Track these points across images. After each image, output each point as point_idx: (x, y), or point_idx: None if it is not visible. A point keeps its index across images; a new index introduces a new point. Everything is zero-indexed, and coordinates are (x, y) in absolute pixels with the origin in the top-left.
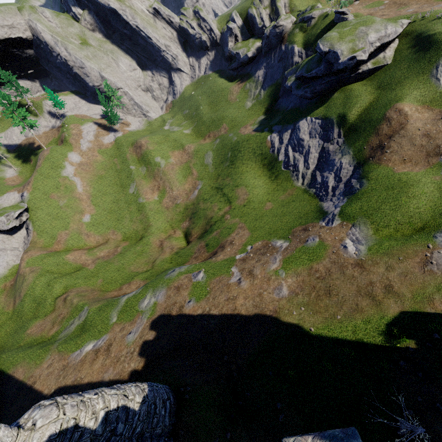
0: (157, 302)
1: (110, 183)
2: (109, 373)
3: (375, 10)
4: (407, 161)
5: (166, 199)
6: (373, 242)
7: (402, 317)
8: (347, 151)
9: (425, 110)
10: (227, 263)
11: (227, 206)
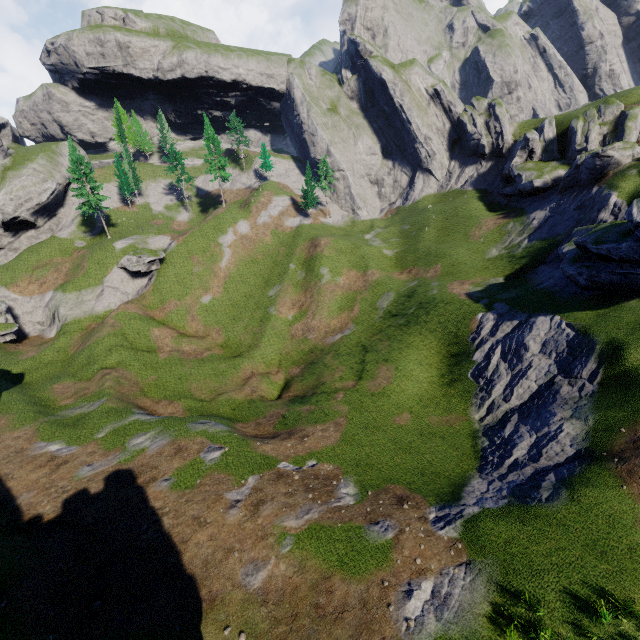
0: (145, 450)
1: (258, 272)
2: (29, 495)
3: None
4: None
5: (299, 324)
6: (461, 635)
7: None
8: (586, 415)
9: None
10: (260, 463)
11: (353, 380)
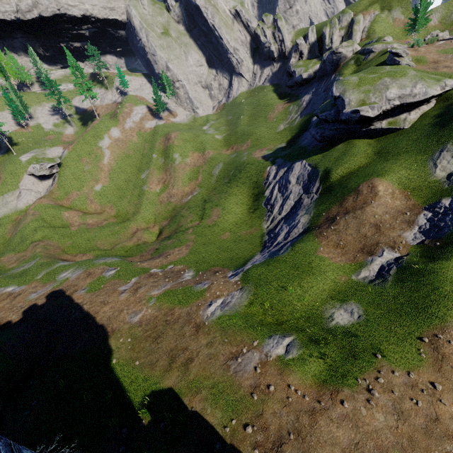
0: (69, 278)
1: (132, 163)
2: (0, 314)
3: (445, 58)
4: (340, 246)
5: (164, 194)
6: (230, 313)
7: (166, 392)
8: (310, 211)
9: (402, 196)
10: (139, 272)
11: (198, 220)
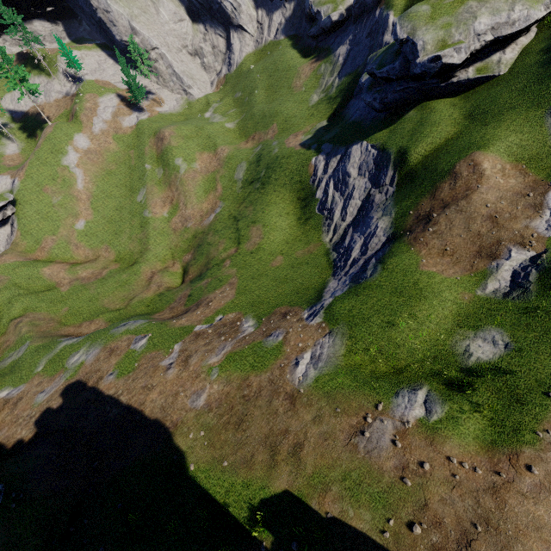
0: (84, 362)
1: (118, 183)
2: (2, 433)
3: None
4: (448, 253)
5: (176, 217)
6: (329, 370)
7: (281, 498)
8: (390, 211)
9: (516, 172)
10: (180, 334)
11: (234, 247)
